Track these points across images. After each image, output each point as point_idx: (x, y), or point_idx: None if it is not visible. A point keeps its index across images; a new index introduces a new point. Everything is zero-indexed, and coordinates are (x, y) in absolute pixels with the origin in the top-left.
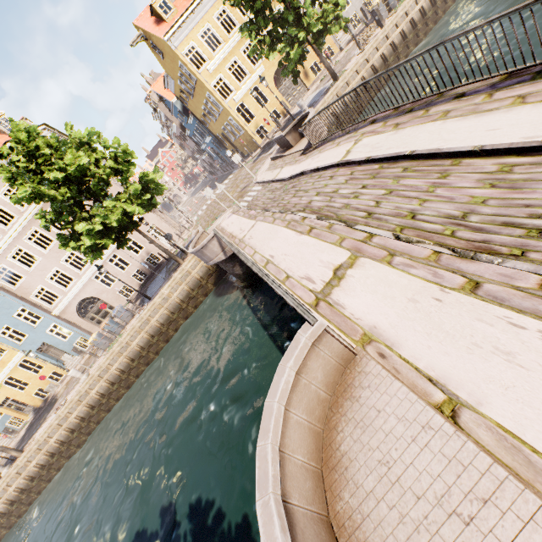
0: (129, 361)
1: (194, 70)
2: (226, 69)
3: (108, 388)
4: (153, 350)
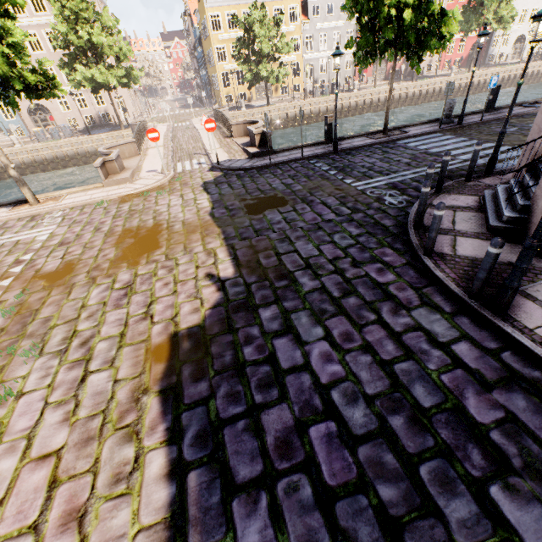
0: (55, 156)
1: (210, 29)
2: (231, 45)
3: (31, 162)
4: (74, 162)
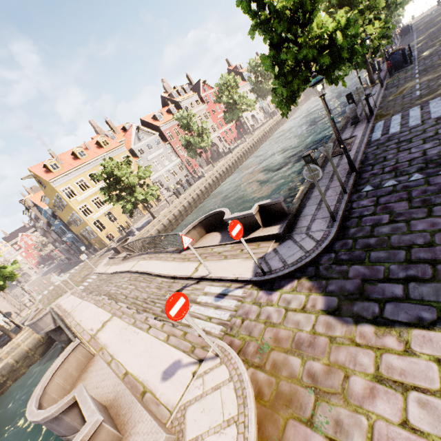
0: None
1: (67, 199)
2: (91, 200)
3: None
4: None
